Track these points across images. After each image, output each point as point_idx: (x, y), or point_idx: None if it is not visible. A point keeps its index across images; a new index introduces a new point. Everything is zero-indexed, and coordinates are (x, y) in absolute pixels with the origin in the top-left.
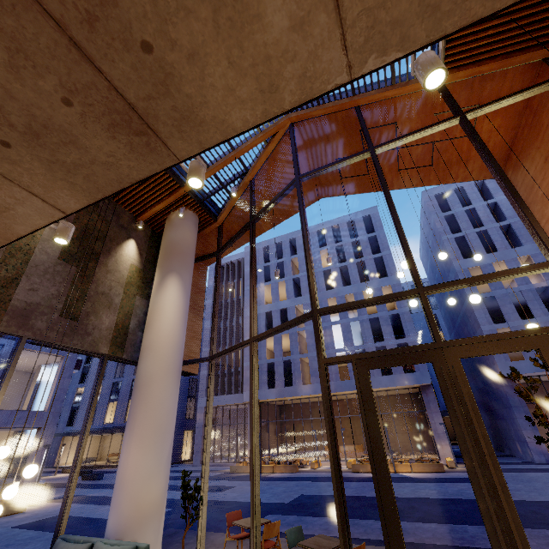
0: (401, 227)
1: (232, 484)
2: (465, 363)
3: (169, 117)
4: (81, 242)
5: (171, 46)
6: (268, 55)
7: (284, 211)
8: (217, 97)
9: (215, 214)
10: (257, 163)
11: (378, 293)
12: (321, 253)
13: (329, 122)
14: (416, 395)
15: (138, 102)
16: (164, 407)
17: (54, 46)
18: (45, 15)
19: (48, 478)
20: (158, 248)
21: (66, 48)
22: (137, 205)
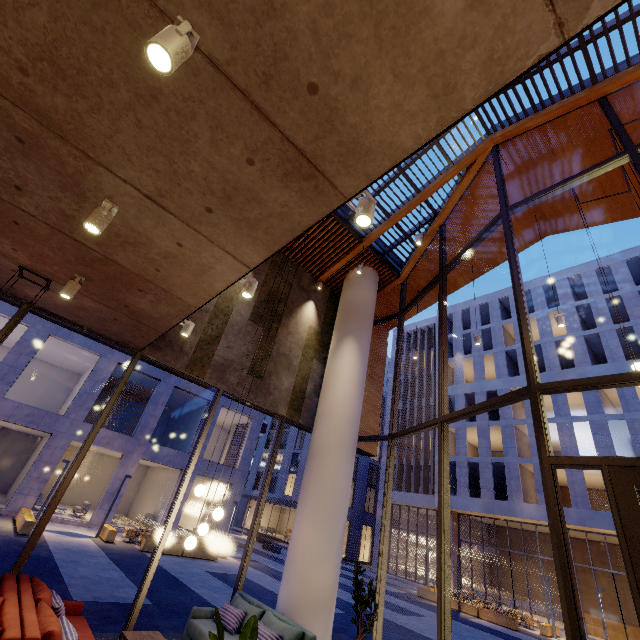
0: None
1: (418, 610)
2: None
3: (335, 154)
4: (266, 303)
5: (335, 80)
6: (440, 51)
7: (487, 259)
8: (383, 119)
9: (398, 269)
10: (449, 203)
11: None
12: (550, 316)
13: (554, 130)
14: None
15: (306, 146)
16: (336, 484)
17: (241, 114)
18: (235, 89)
19: (236, 536)
20: (336, 310)
21: (249, 113)
22: (317, 266)
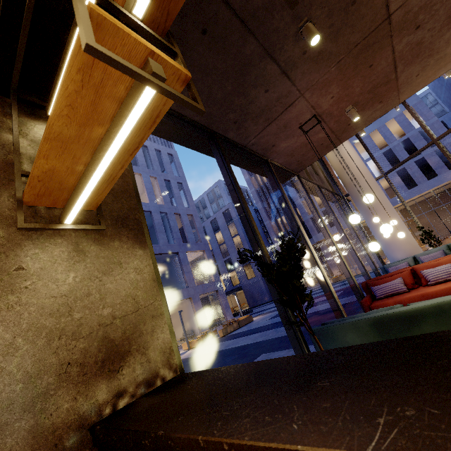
0: None
1: None
2: None
3: None
4: None
5: None
6: None
7: None
8: None
9: None
10: None
11: (401, 118)
12: None
13: None
14: None
15: None
16: (388, 202)
17: None
18: None
19: None
20: None
21: None
22: None
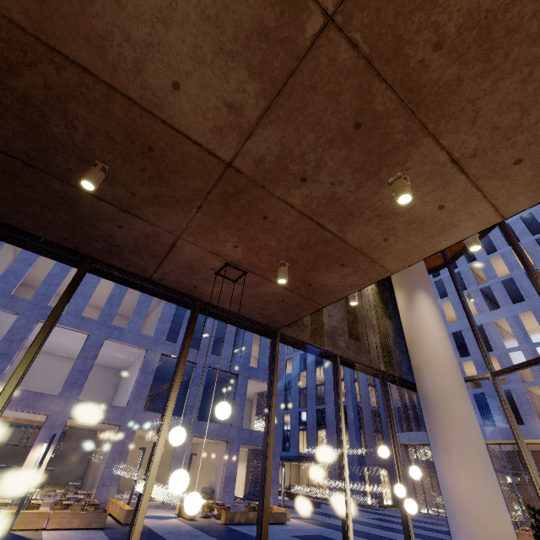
0: None
1: None
2: None
3: None
4: None
5: None
6: None
7: None
8: None
9: None
10: None
11: None
12: (512, 252)
13: None
14: None
15: None
16: (472, 427)
17: None
18: None
19: None
20: None
21: None
22: None
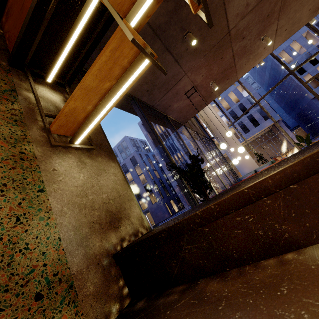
0: (312, 25)
1: None
2: (286, 106)
3: None
4: None
5: None
6: None
7: None
8: None
9: None
10: None
11: (236, 91)
12: None
13: None
14: (270, 131)
15: None
16: (237, 139)
17: None
18: None
19: None
20: None
21: None
22: None
